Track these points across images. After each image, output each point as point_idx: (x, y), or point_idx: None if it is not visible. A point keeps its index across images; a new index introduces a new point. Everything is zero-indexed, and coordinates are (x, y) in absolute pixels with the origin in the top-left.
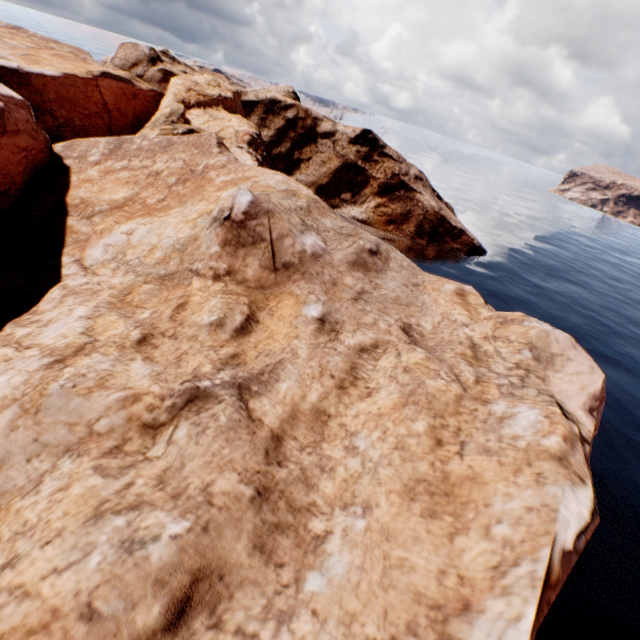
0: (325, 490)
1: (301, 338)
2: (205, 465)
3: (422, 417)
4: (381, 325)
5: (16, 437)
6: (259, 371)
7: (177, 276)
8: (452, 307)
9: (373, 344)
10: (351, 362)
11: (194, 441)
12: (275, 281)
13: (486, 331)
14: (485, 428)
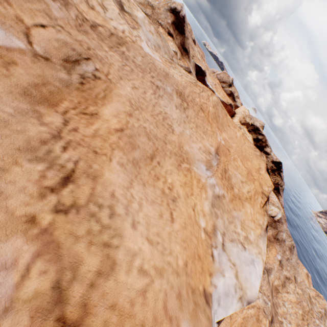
0: (279, 310)
1: (275, 264)
2: (266, 289)
3: (300, 310)
4: (290, 272)
5: None
6: (268, 268)
7: None
8: (305, 278)
9: (288, 277)
10: (284, 279)
11: (262, 281)
12: (272, 240)
13: (313, 294)
14: (313, 324)
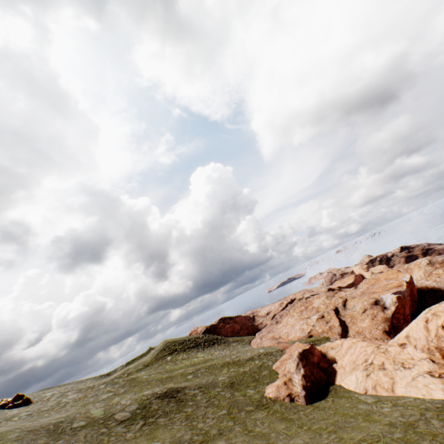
0: None
1: None
2: None
3: None
4: None
5: (441, 282)
6: None
7: (429, 274)
8: None
9: None
10: None
11: None
12: (442, 265)
13: None
14: None
